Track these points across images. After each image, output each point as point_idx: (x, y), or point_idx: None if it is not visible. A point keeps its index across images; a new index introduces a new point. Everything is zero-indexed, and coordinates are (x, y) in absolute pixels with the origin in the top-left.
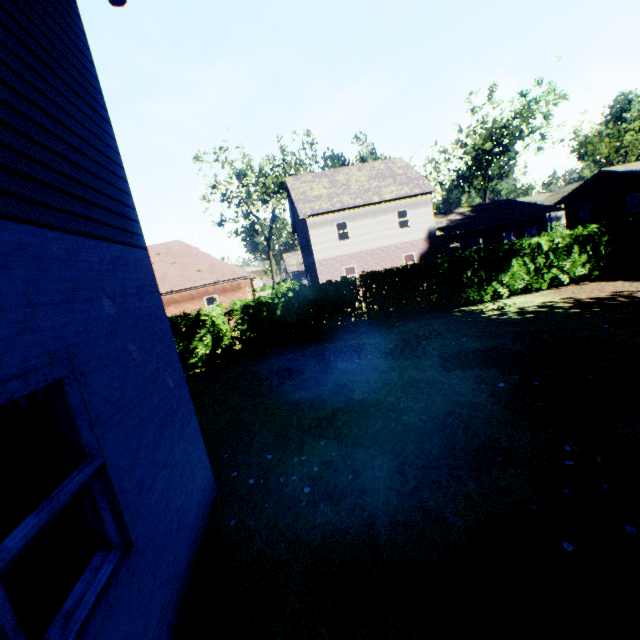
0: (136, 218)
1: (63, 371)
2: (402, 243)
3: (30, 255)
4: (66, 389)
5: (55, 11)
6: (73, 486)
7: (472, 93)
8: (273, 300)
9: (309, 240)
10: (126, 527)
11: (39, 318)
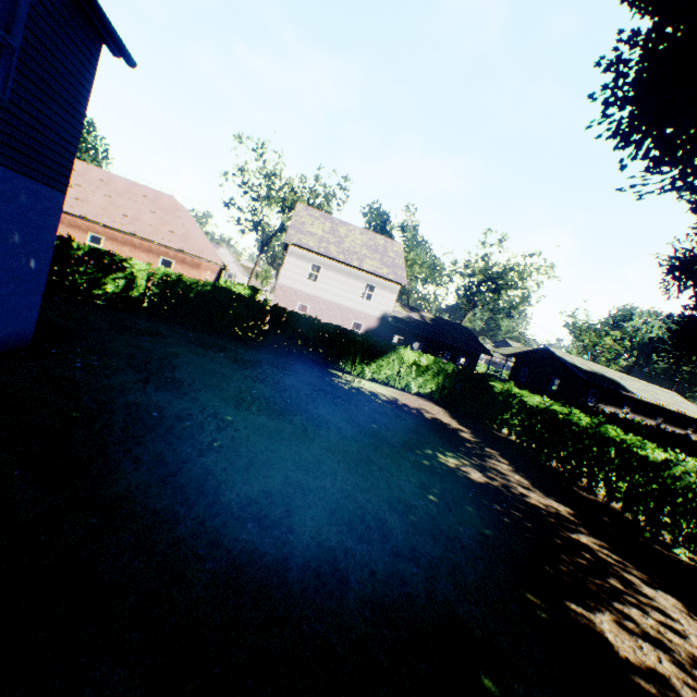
0: (69, 176)
1: None
2: (358, 311)
3: None
4: None
5: (76, 70)
6: None
7: (489, 230)
8: (193, 284)
9: (284, 263)
10: None
11: None
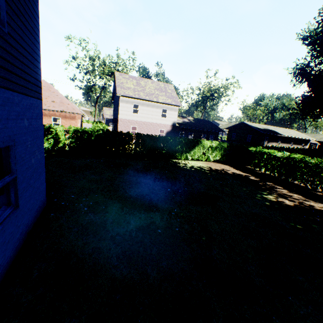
0: (41, 86)
1: (11, 143)
2: (161, 124)
3: (10, 102)
4: (9, 149)
5: None
6: (8, 180)
7: (209, 69)
8: (91, 132)
9: (118, 107)
10: (18, 200)
11: (9, 124)
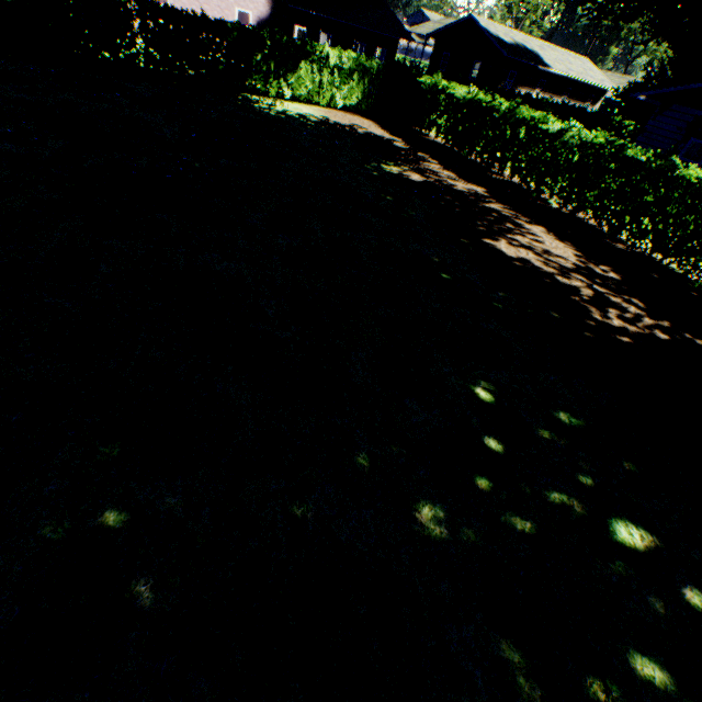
0: None
1: None
2: None
3: None
4: None
5: None
6: None
7: None
8: None
9: None
10: None
11: None
